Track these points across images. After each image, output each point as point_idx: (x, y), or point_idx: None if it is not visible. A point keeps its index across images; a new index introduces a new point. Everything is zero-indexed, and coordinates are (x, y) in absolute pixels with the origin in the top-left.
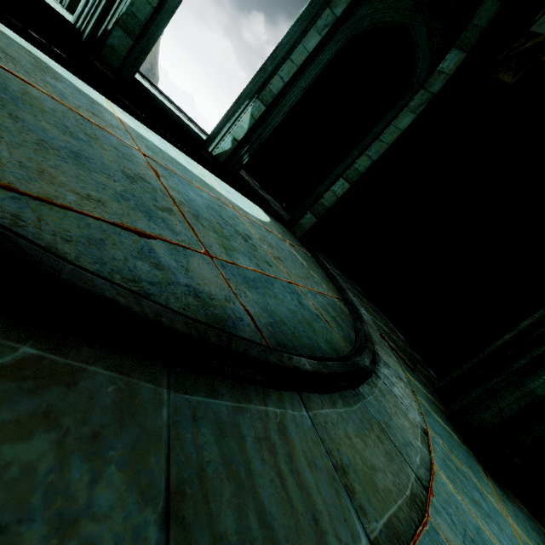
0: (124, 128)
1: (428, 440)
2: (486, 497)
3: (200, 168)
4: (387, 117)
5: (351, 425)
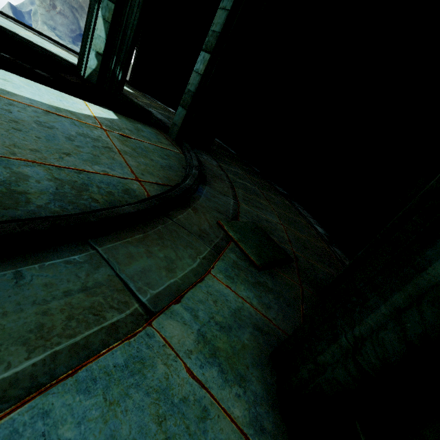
0: None
1: None
2: None
3: None
4: None
5: None
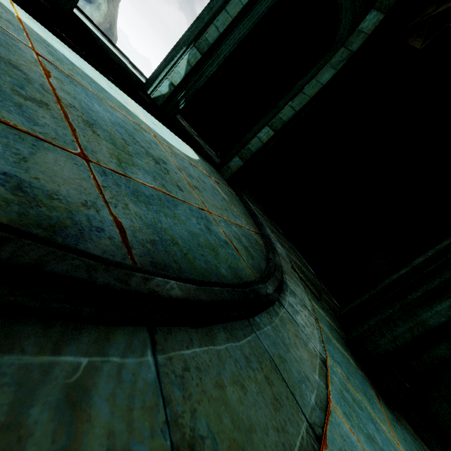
0: (22, 27)
1: (327, 371)
2: (380, 427)
3: (126, 97)
4: (310, 72)
5: (230, 367)
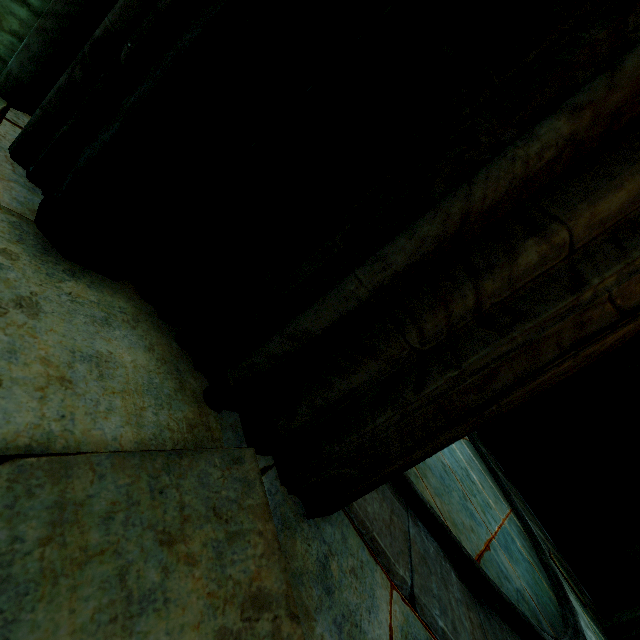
0: None
1: None
2: None
3: None
4: None
5: None
